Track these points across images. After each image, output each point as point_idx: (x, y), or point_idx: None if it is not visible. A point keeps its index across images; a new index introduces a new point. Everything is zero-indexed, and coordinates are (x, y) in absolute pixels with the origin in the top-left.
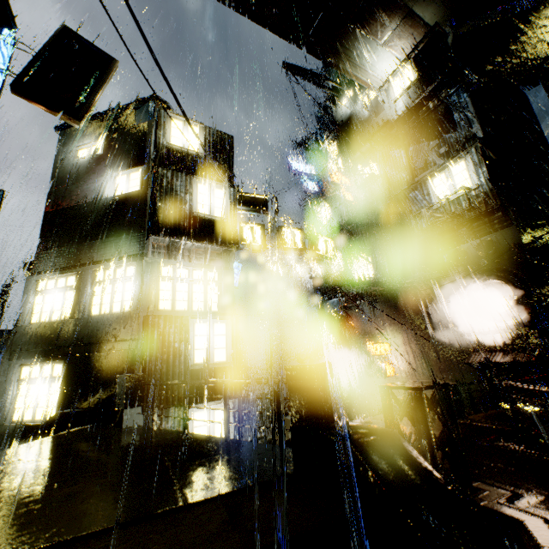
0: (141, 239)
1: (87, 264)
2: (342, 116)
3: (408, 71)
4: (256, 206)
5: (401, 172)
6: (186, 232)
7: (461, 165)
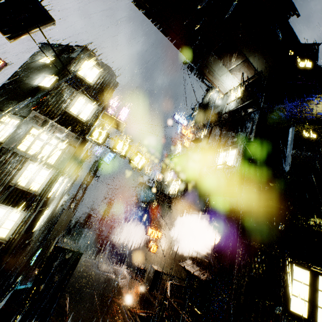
0: (31, 110)
1: (3, 111)
2: (206, 101)
3: (240, 91)
4: (111, 122)
5: (213, 143)
6: (55, 117)
7: (234, 151)
